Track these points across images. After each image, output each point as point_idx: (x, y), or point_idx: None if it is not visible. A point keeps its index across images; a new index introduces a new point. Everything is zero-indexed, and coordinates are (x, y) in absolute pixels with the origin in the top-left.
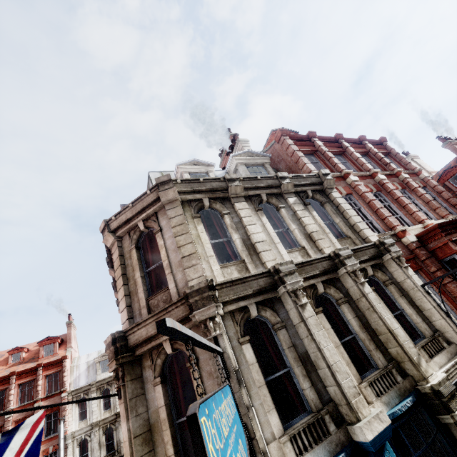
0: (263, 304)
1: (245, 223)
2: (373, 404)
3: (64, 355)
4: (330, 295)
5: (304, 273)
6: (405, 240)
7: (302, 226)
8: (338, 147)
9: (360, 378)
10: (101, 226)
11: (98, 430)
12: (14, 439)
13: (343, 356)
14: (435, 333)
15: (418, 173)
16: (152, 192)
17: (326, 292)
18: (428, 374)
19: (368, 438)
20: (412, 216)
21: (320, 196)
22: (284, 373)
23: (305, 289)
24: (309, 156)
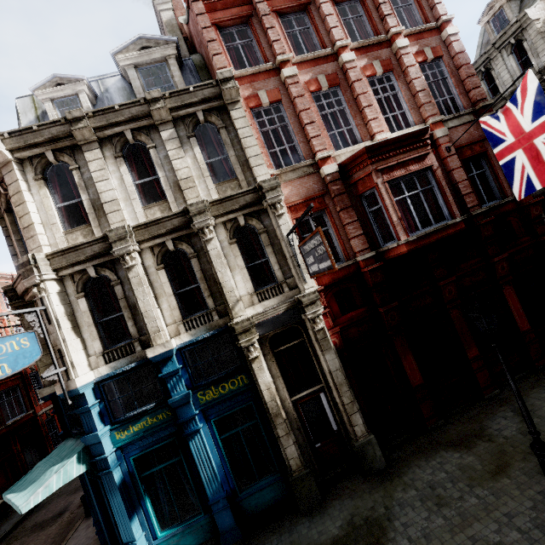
0: (104, 266)
1: (95, 179)
2: (180, 335)
3: None
4: (185, 250)
5: (147, 234)
6: (322, 172)
7: (174, 171)
8: None
9: (181, 318)
10: None
11: None
12: None
13: (171, 303)
14: (288, 279)
15: (443, 27)
16: None
17: (180, 248)
18: (236, 316)
19: (149, 356)
20: (366, 127)
21: (216, 118)
22: (121, 315)
23: (153, 248)
24: (240, 27)
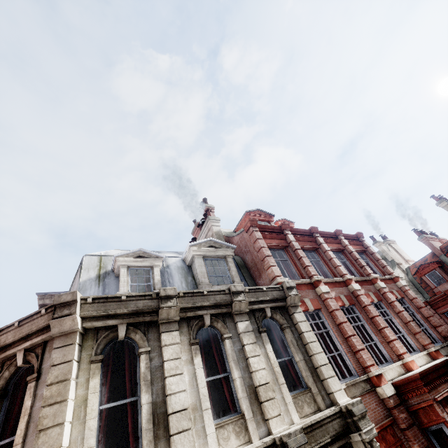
0: None
1: (167, 372)
2: None
3: None
4: None
5: None
6: (380, 392)
7: (248, 370)
8: (312, 241)
9: None
10: None
11: None
12: None
13: None
14: None
15: (395, 279)
16: (48, 312)
17: None
18: None
19: None
20: (389, 345)
21: (280, 316)
22: None
23: None
24: (279, 250)
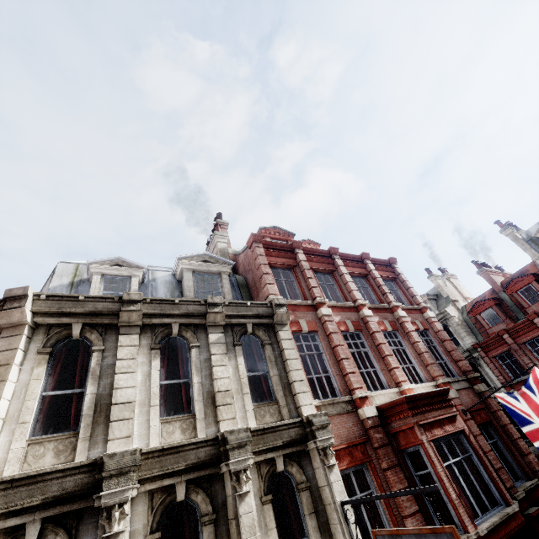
0: (61, 521)
1: (117, 369)
2: None
3: None
4: (196, 504)
5: (158, 468)
6: (361, 413)
7: (211, 378)
8: (329, 263)
9: None
10: None
11: None
12: None
13: None
14: None
15: (423, 310)
16: (0, 306)
17: (192, 498)
18: None
19: None
20: (390, 373)
21: (263, 333)
22: None
23: (154, 493)
24: (285, 270)
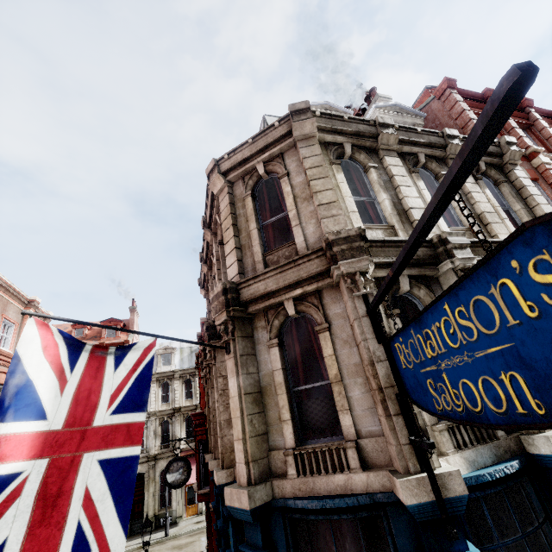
0: (417, 280)
1: (398, 182)
2: None
3: (126, 340)
4: None
5: (474, 255)
6: None
7: (469, 203)
8: (523, 118)
9: None
10: (209, 167)
11: (154, 420)
12: (128, 356)
13: None
14: None
15: None
16: (281, 124)
17: None
18: None
19: None
20: None
21: (496, 172)
22: None
23: None
24: None
